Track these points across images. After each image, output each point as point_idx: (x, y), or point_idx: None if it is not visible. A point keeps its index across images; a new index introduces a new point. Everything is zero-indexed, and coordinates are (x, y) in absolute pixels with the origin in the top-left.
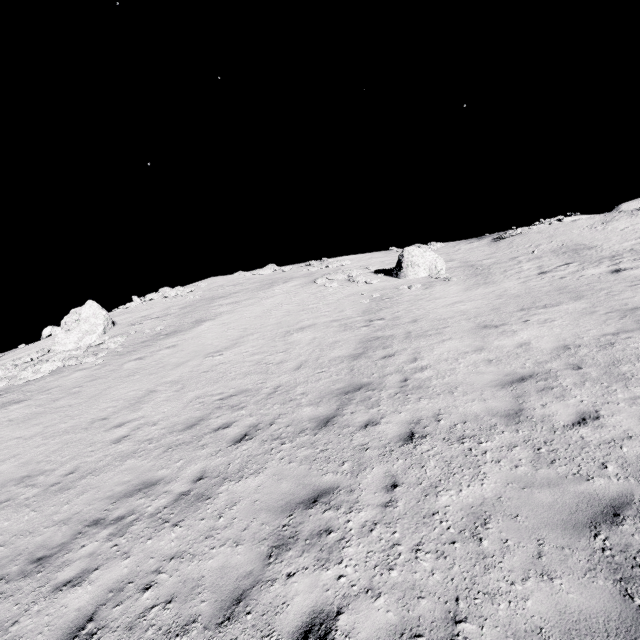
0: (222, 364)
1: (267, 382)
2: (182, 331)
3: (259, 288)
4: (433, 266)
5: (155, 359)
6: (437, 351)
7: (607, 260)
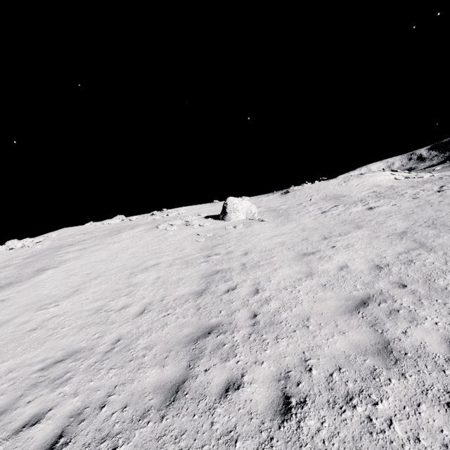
0: (55, 317)
1: (105, 335)
2: (19, 282)
3: (107, 235)
4: (249, 211)
5: None
6: (274, 280)
7: (359, 202)
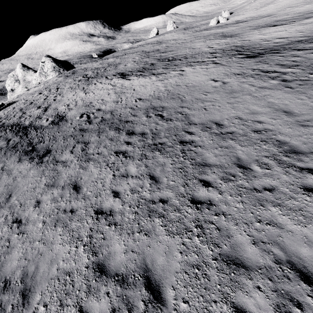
0: None
1: None
2: None
3: None
4: None
5: None
6: None
7: None
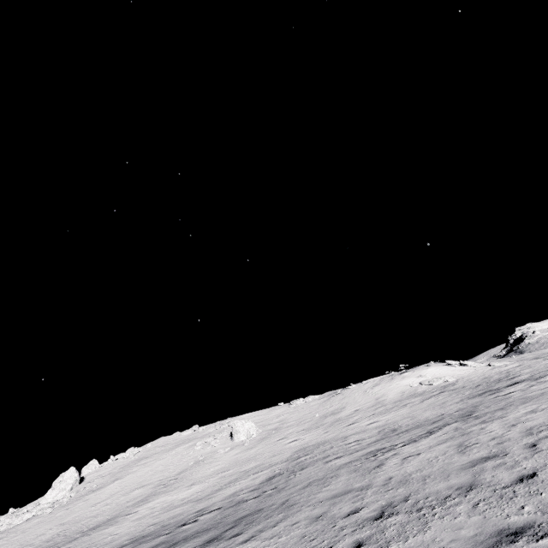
0: (89, 511)
1: (89, 522)
2: (102, 488)
3: (170, 449)
4: (248, 432)
5: (72, 509)
6: (154, 502)
7: (313, 429)
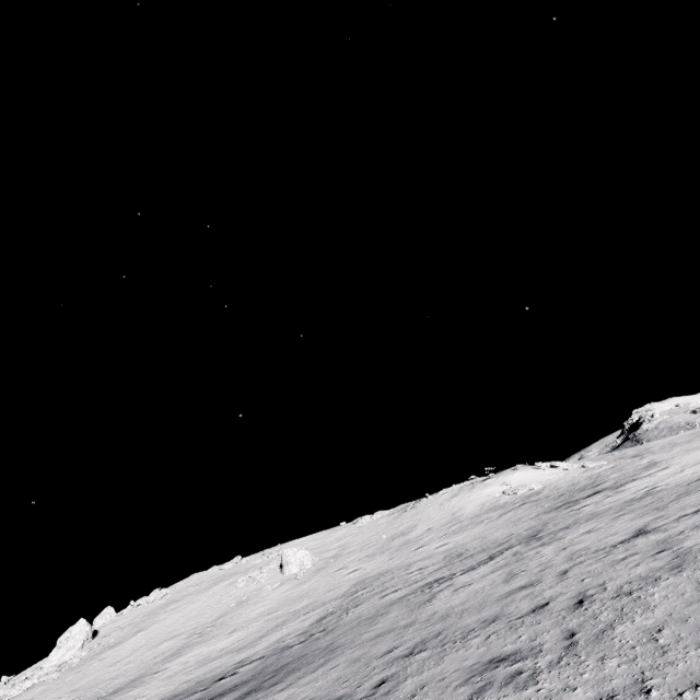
0: (108, 673)
1: (108, 685)
2: (121, 642)
3: (206, 588)
4: (302, 562)
5: (85, 671)
6: (187, 655)
7: (377, 555)
